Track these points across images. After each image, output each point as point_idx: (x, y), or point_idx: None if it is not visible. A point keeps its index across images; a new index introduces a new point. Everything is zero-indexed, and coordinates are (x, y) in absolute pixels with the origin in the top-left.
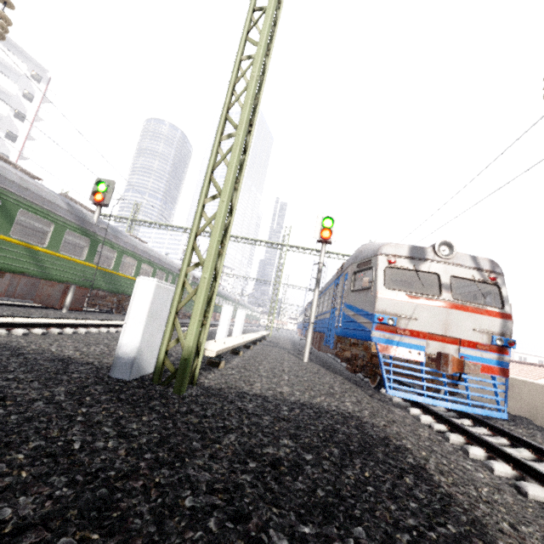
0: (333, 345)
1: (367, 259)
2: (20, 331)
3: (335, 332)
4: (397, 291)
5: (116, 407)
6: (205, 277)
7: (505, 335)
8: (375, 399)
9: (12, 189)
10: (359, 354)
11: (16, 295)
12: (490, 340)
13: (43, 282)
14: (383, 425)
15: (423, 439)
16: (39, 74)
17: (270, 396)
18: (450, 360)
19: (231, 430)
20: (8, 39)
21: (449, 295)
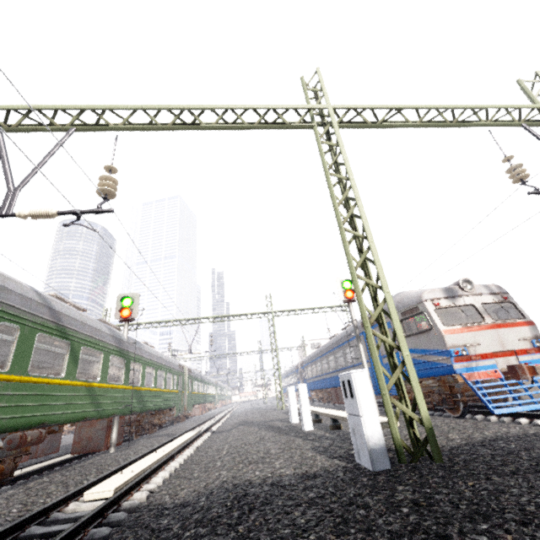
0: None
1: (412, 307)
2: (159, 480)
3: None
4: (454, 326)
5: (465, 480)
6: (407, 355)
7: (537, 337)
8: None
9: (76, 328)
10: (434, 390)
11: (38, 453)
12: (531, 344)
13: (79, 424)
14: None
15: None
16: None
17: (468, 442)
18: (525, 368)
19: (538, 465)
20: None
21: (489, 318)
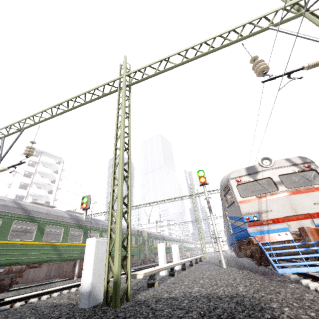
0: (237, 248)
1: (226, 185)
2: (45, 297)
3: (233, 239)
4: (250, 197)
5: None
6: (117, 227)
7: None
8: (275, 281)
9: (42, 216)
10: (253, 249)
11: (51, 276)
12: None
13: (63, 263)
14: (261, 296)
15: (306, 301)
16: (59, 160)
17: (180, 296)
18: (307, 231)
19: None
20: (46, 152)
21: (283, 187)
